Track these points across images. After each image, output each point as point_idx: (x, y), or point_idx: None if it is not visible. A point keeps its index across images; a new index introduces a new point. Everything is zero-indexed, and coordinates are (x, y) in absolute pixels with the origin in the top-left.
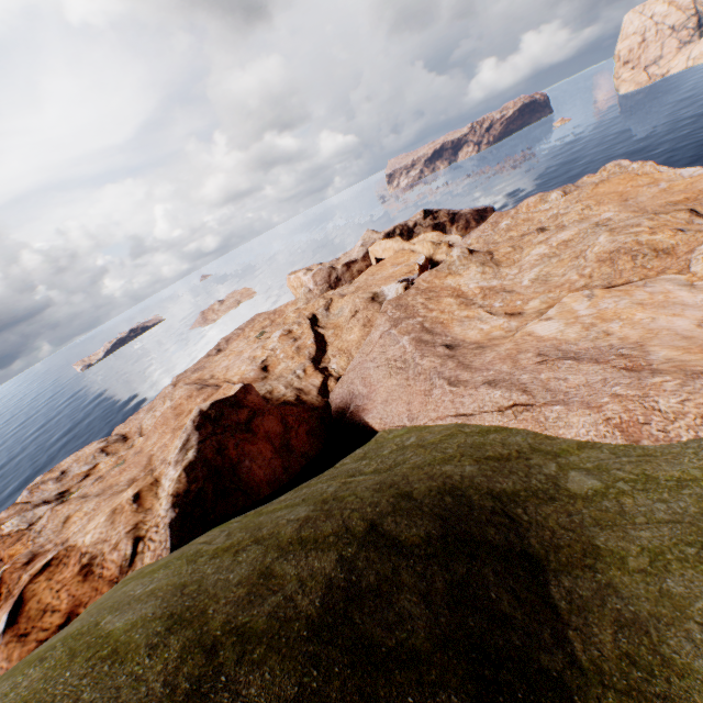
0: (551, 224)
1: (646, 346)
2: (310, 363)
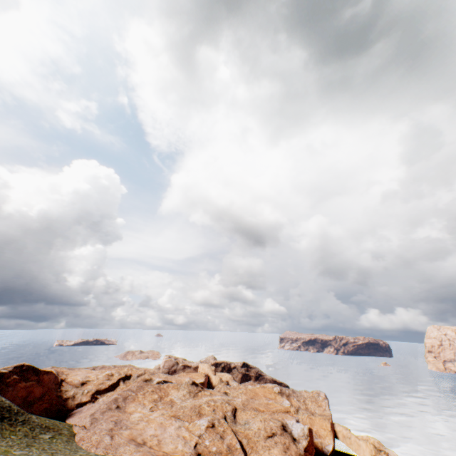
0: (232, 393)
1: (130, 429)
2: (95, 390)
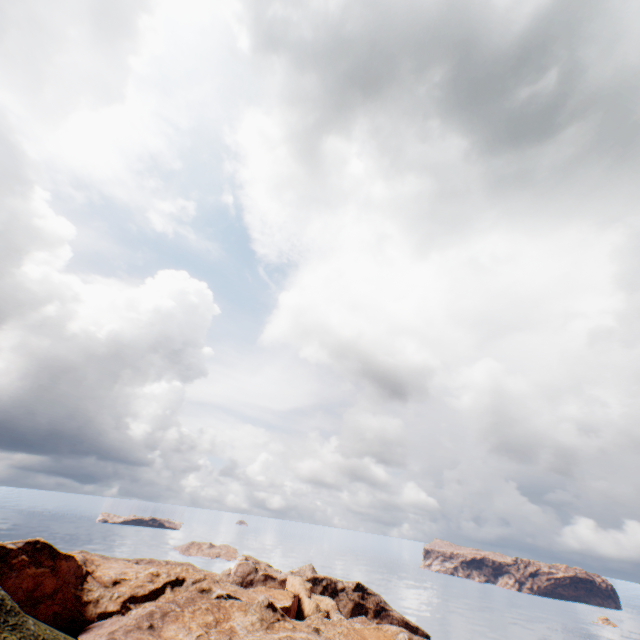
0: (326, 631)
1: None
2: (129, 595)
